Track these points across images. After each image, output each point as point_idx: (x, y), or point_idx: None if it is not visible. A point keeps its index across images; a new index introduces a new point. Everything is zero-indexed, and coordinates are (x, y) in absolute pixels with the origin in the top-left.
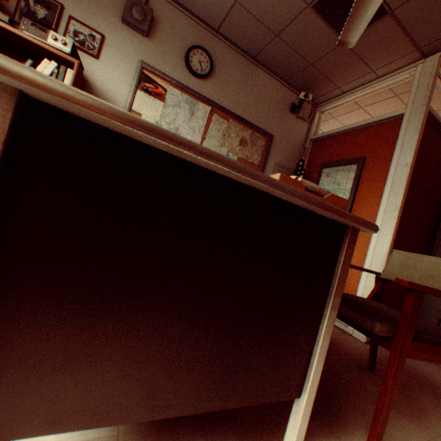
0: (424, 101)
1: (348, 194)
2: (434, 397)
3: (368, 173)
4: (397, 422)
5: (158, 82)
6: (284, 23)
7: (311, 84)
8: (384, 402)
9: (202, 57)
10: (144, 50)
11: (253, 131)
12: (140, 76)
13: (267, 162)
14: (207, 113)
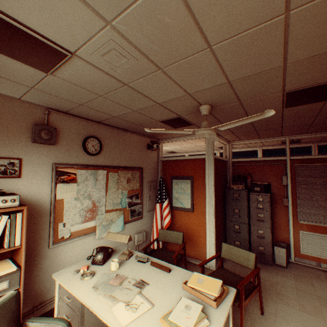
0: (212, 154)
1: (190, 196)
2: None
3: (196, 185)
4: None
5: (69, 171)
6: (144, 123)
7: (157, 135)
8: (242, 326)
9: (94, 141)
10: (54, 154)
11: (132, 170)
12: (56, 173)
13: (143, 183)
14: (105, 174)
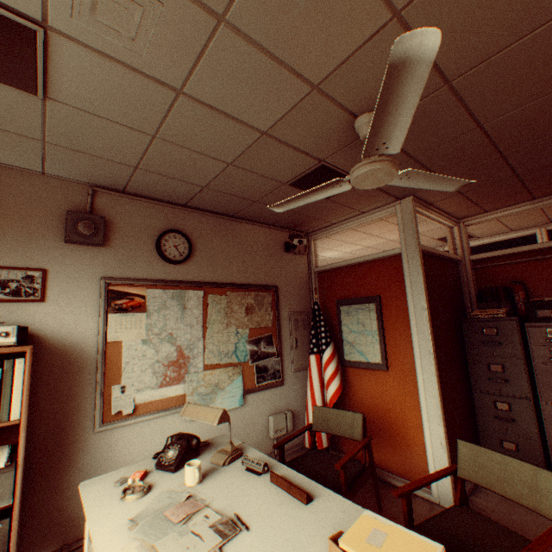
0: (415, 243)
1: (377, 336)
2: None
3: (389, 313)
4: None
5: (131, 291)
6: (262, 194)
7: (300, 223)
8: None
9: (176, 239)
10: (103, 262)
11: (256, 290)
12: (108, 295)
13: (280, 316)
14: (201, 297)
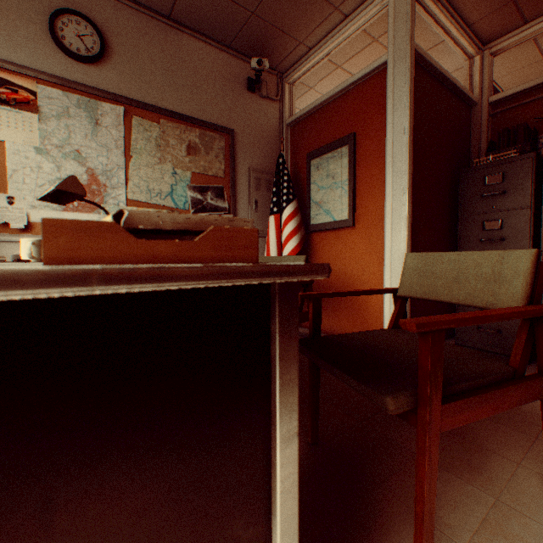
0: (407, 38)
1: (347, 188)
2: (491, 420)
3: (363, 154)
4: (452, 492)
5: (14, 81)
6: None
7: (265, 44)
8: (424, 507)
9: (80, 27)
10: None
11: (203, 129)
12: None
13: (236, 169)
14: (121, 117)
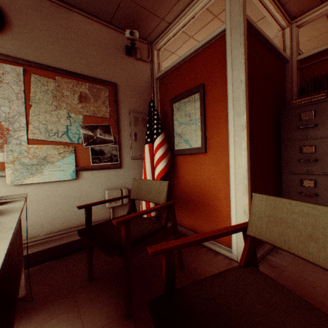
0: (240, 9)
1: (199, 124)
2: None
3: (211, 99)
4: None
5: None
6: None
7: (136, 20)
8: None
9: None
10: None
11: (92, 83)
12: None
13: (119, 111)
14: (21, 75)
